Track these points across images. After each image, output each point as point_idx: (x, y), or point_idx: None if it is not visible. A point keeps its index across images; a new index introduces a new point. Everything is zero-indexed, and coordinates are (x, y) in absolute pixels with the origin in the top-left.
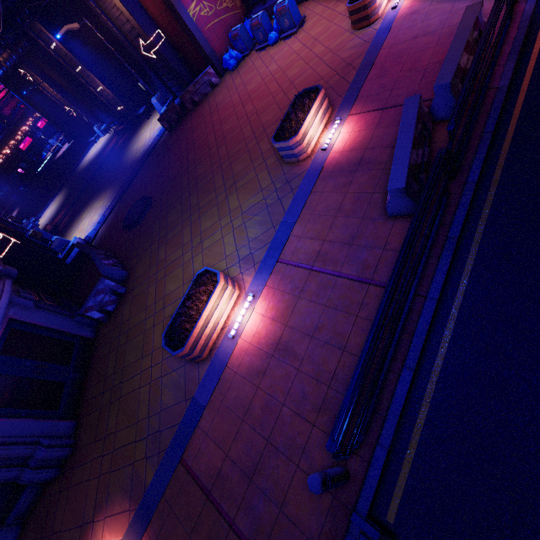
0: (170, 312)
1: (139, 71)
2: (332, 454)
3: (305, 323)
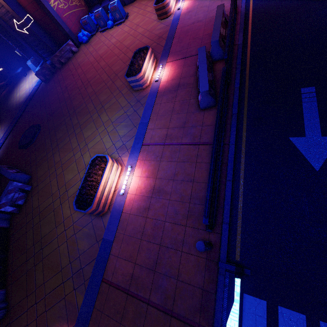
0: (72, 192)
1: (14, 43)
2: (200, 237)
3: (168, 174)
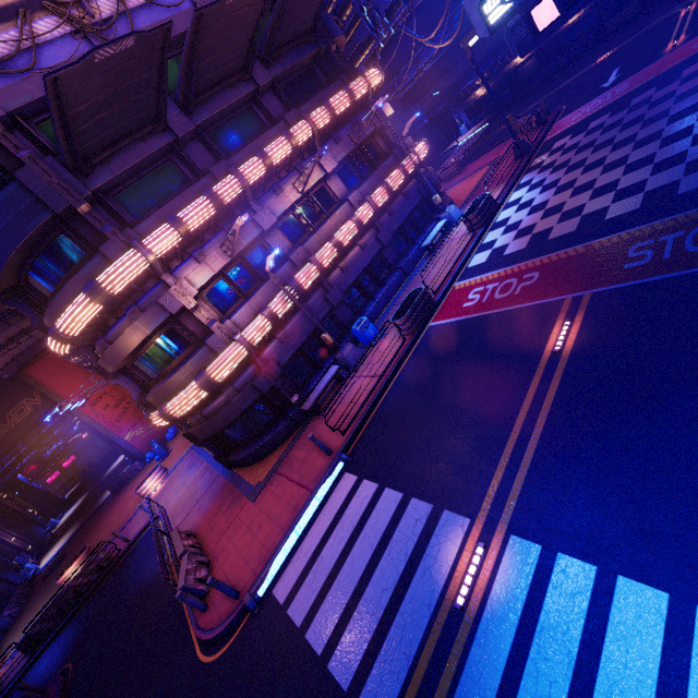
0: None
1: None
2: None
3: None
